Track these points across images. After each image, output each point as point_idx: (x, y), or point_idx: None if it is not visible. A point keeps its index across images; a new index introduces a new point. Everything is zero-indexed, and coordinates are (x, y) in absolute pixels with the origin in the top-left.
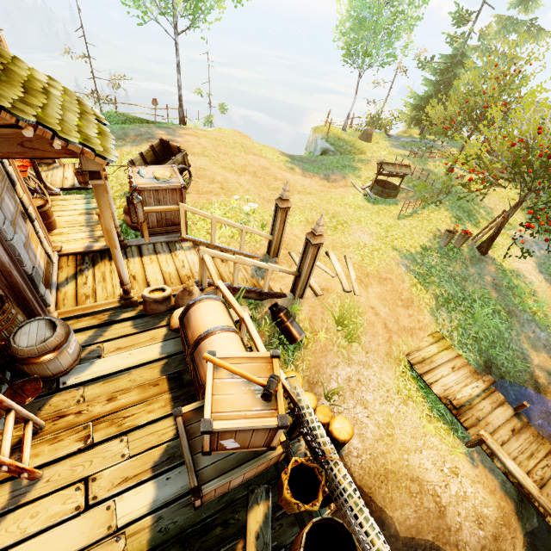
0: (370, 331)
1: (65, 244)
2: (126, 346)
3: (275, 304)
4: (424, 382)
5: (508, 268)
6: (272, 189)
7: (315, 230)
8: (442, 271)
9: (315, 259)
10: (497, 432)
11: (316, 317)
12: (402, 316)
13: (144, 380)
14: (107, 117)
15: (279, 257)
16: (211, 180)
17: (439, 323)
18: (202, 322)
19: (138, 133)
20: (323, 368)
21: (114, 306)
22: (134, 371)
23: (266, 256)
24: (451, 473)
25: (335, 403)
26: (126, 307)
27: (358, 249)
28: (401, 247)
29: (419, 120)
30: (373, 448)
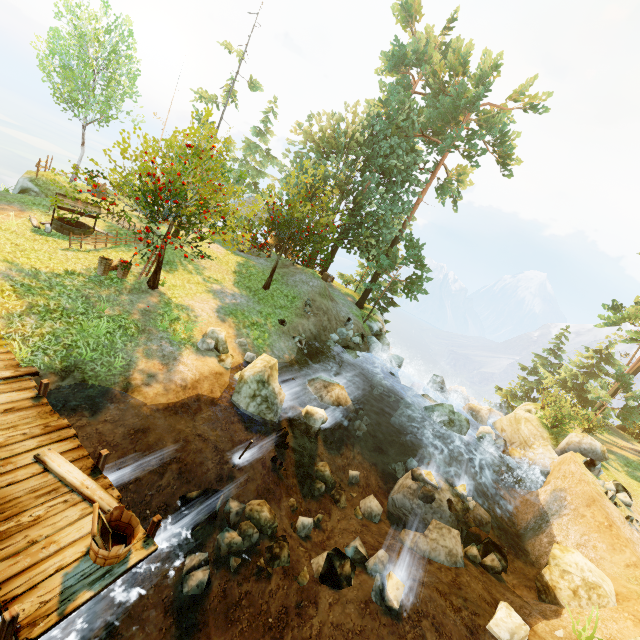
0: None
1: None
2: None
3: None
4: None
5: (177, 302)
6: None
7: None
8: (75, 291)
9: None
10: None
11: None
12: None
13: None
14: None
15: None
16: None
17: (12, 327)
18: None
19: None
20: None
21: None
22: None
23: None
24: None
25: None
26: None
27: None
28: (26, 264)
29: None
30: None
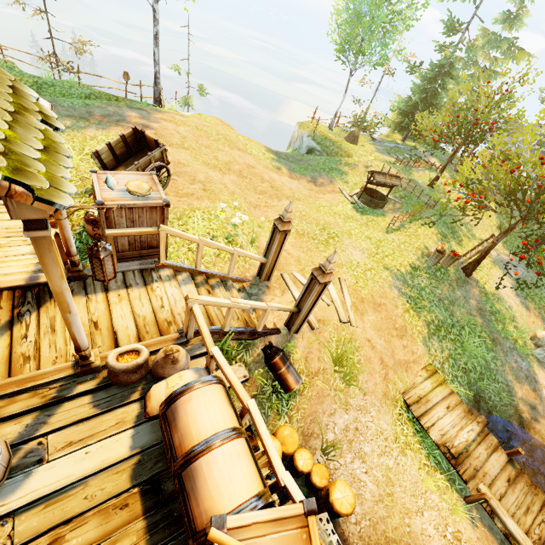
0: (367, 369)
1: (0, 264)
2: (81, 438)
3: (269, 345)
4: (419, 425)
5: (490, 291)
6: (259, 193)
7: (325, 266)
8: (432, 294)
9: (319, 296)
10: (494, 484)
11: (312, 355)
12: (397, 348)
13: (106, 496)
14: (67, 88)
15: (270, 280)
16: (192, 179)
17: (431, 354)
18: (195, 425)
19: (105, 113)
20: (319, 417)
21: (65, 374)
22: (92, 480)
23: (256, 278)
24: (454, 539)
25: (331, 458)
26: (83, 375)
27: (351, 268)
28: (392, 266)
29: (404, 127)
30: (372, 512)
